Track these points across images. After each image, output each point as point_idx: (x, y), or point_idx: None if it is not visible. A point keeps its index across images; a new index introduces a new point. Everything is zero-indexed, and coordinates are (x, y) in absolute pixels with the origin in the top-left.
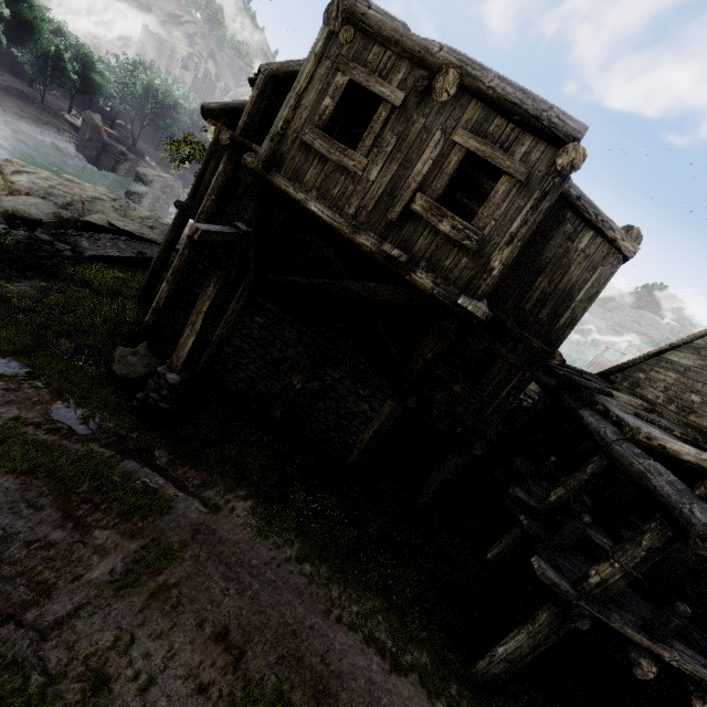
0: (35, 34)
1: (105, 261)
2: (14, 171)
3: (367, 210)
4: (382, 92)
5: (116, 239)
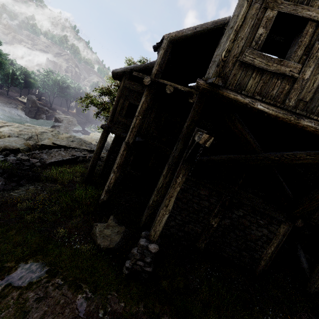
0: (3, 65)
1: (57, 163)
2: (1, 126)
3: (305, 100)
4: (309, 14)
5: (59, 150)
